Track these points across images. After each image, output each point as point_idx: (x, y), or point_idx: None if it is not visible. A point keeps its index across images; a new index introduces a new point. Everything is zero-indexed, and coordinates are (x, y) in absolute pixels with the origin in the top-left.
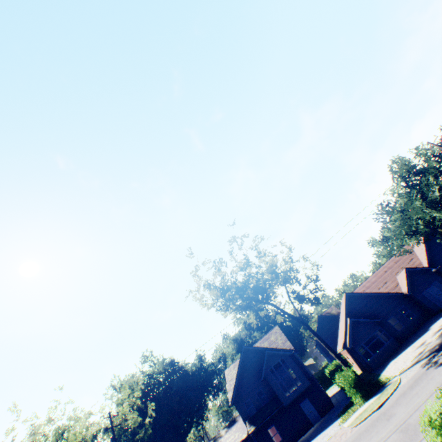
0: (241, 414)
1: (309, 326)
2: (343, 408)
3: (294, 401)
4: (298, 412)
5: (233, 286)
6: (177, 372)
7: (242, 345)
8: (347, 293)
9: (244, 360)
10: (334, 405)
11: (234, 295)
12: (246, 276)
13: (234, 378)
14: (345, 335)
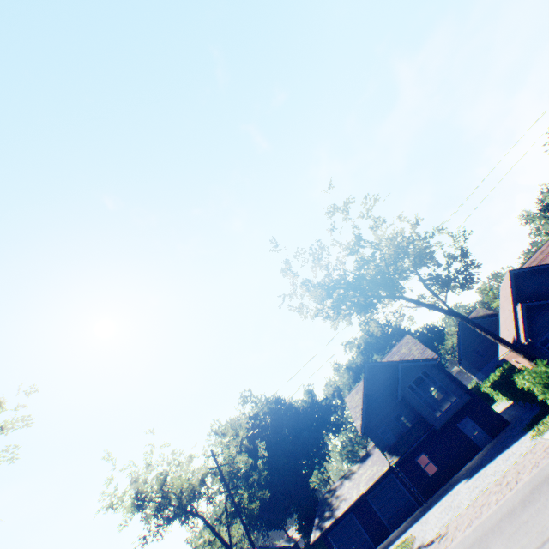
0: (376, 444)
1: (463, 316)
2: (530, 420)
3: (448, 422)
4: (457, 435)
5: (342, 278)
6: (284, 411)
7: (364, 362)
8: (511, 272)
9: (370, 380)
10: (509, 421)
11: (345, 292)
12: (358, 262)
13: (359, 405)
14: (516, 329)
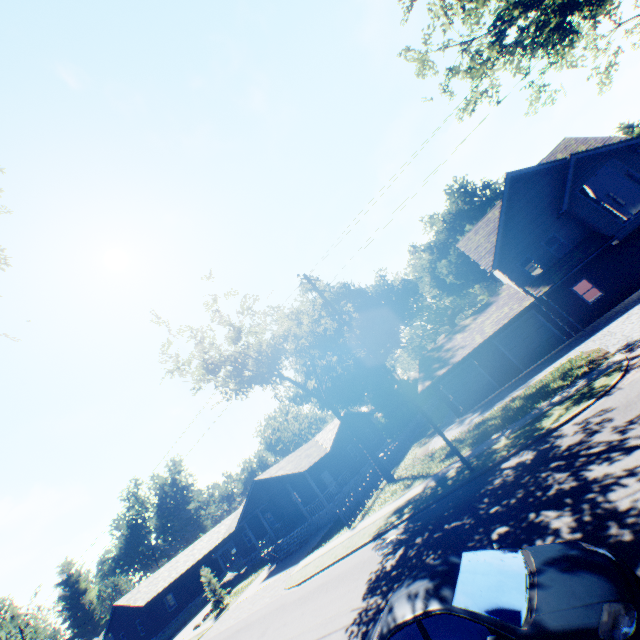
0: (512, 280)
1: None
2: None
3: (634, 233)
4: None
5: None
6: (355, 297)
7: (506, 174)
8: None
9: (511, 199)
10: None
11: None
12: None
13: (483, 244)
14: None
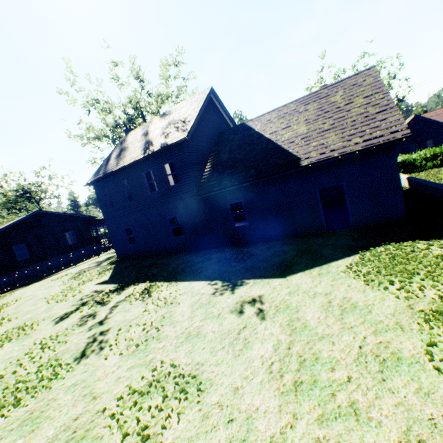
0: None
1: None
2: None
3: None
4: None
5: None
6: None
7: None
8: (415, 116)
9: None
10: None
11: None
12: None
13: None
14: None
